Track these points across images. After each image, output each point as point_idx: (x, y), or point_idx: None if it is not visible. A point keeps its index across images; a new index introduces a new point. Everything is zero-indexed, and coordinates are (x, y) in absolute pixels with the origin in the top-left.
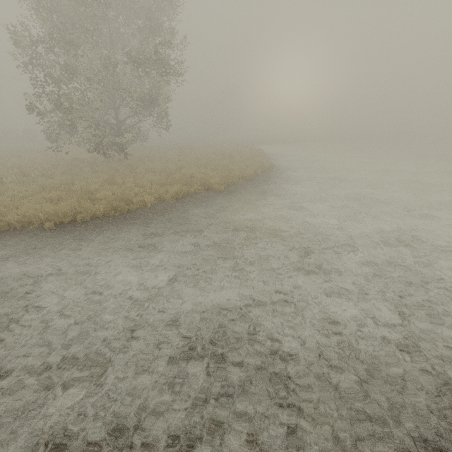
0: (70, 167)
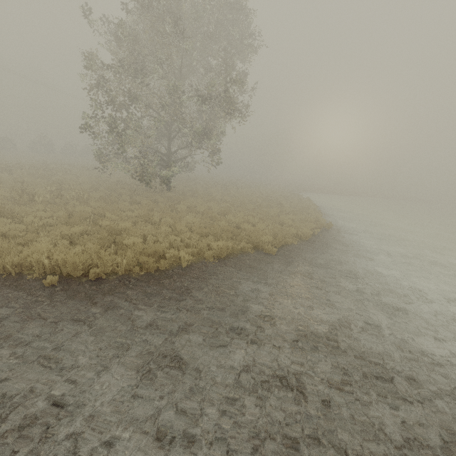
0: (110, 190)
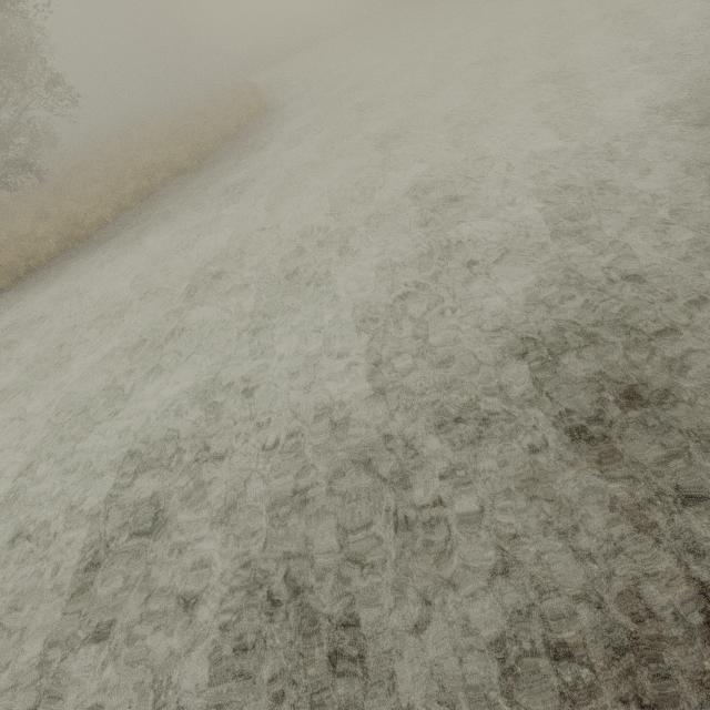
0: None
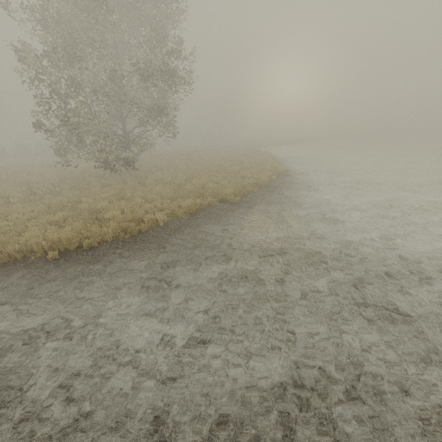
0: (78, 180)
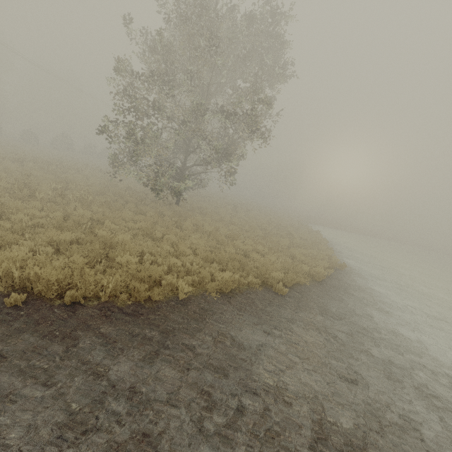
0: (117, 196)
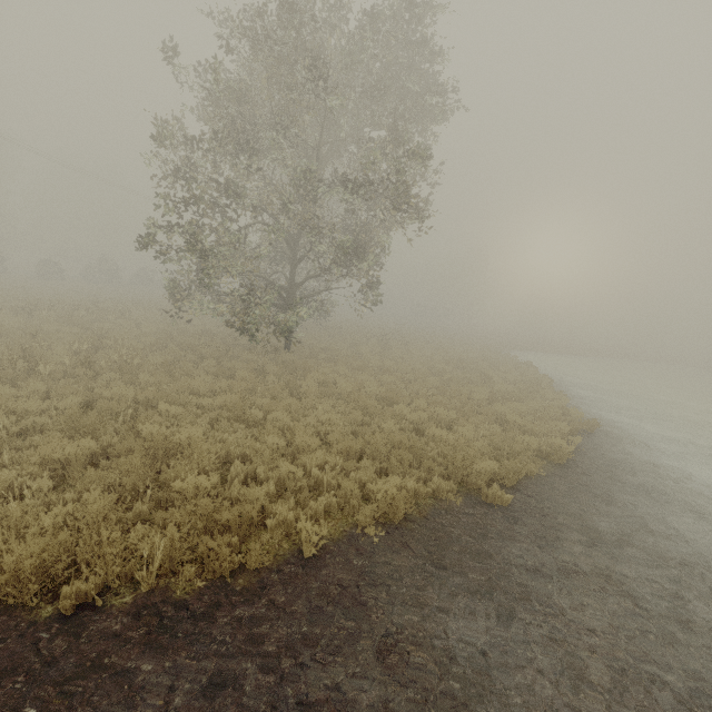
0: (185, 349)
